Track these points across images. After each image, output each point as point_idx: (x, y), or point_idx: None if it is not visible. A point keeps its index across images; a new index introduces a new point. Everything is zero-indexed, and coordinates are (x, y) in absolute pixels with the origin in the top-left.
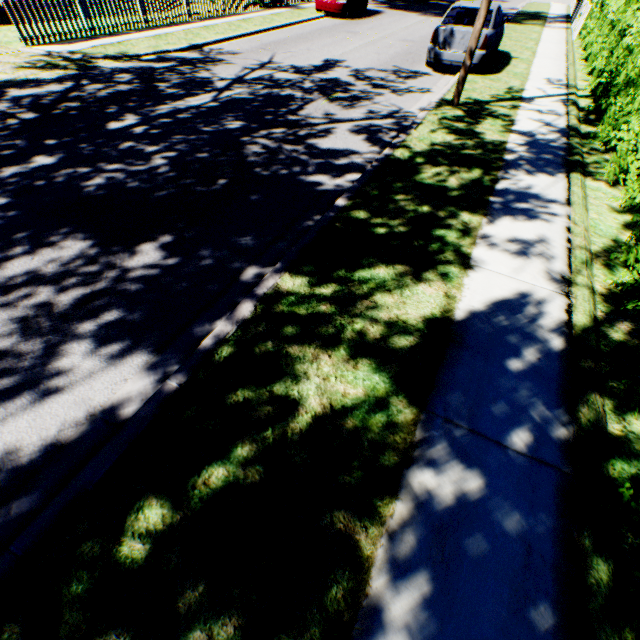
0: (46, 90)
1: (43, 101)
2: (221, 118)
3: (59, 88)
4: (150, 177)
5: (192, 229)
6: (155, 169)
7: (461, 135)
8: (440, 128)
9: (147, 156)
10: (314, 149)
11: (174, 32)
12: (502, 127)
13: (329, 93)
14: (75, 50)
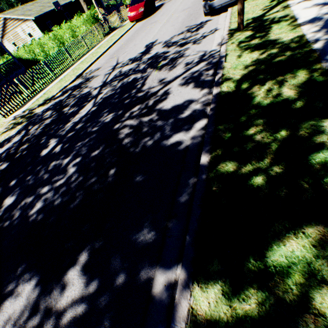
0: (13, 142)
1: (11, 151)
2: (100, 116)
3: (18, 138)
4: (67, 189)
5: (100, 236)
6: (69, 179)
7: (262, 48)
8: (242, 51)
9: (63, 169)
10: (163, 112)
11: (68, 73)
12: (289, 25)
13: (156, 65)
14: (25, 109)
